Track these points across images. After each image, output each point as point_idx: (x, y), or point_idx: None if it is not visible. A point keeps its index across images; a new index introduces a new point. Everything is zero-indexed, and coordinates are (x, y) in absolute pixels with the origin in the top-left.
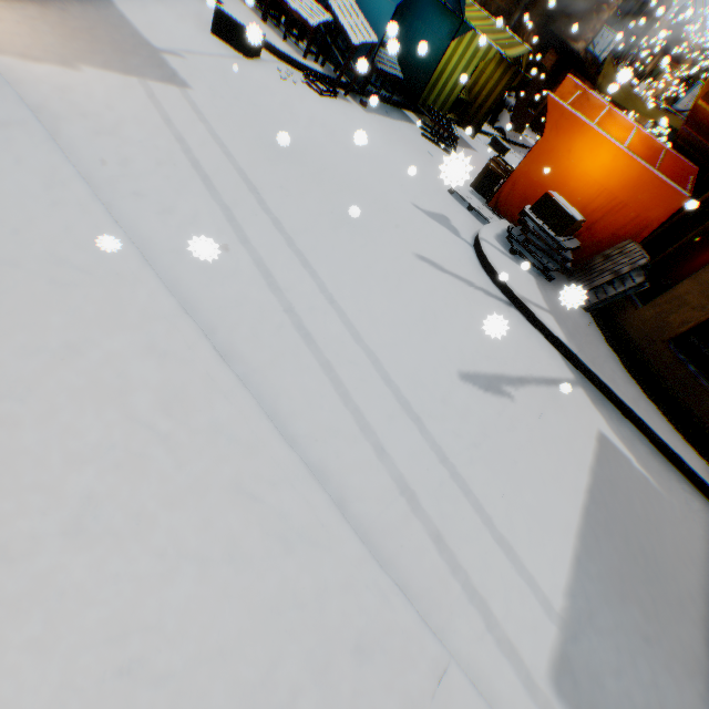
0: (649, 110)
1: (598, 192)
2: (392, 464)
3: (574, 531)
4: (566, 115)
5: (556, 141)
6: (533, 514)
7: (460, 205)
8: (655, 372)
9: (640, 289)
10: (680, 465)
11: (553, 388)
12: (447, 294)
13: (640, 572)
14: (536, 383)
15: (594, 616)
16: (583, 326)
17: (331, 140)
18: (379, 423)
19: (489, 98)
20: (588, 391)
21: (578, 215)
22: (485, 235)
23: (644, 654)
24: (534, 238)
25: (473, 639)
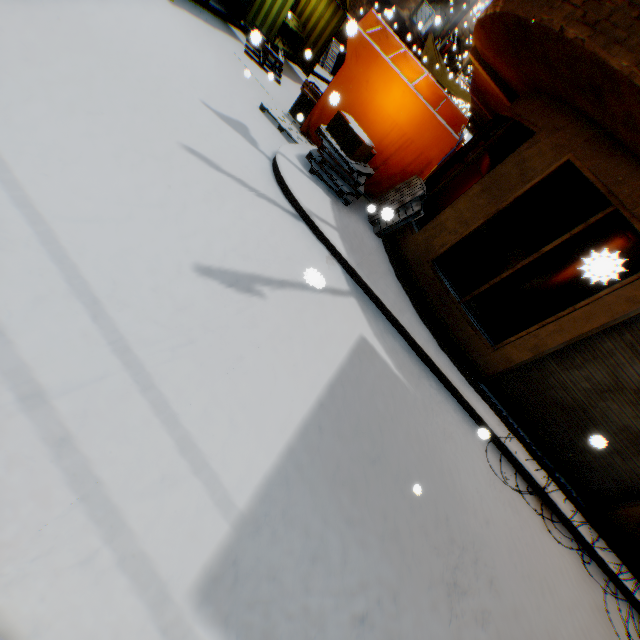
0: (458, 89)
1: (392, 127)
2: (12, 352)
3: (297, 424)
4: (364, 44)
5: (357, 70)
6: (247, 409)
7: (270, 123)
8: (423, 289)
9: (418, 217)
10: (433, 366)
11: (322, 295)
12: (213, 191)
13: (364, 457)
14: (302, 288)
15: (291, 507)
16: (370, 247)
17: (97, 4)
18: (10, 302)
19: (320, 37)
20: (362, 302)
21: (368, 140)
22: (285, 151)
23: (341, 535)
24: (329, 159)
25: (72, 564)
